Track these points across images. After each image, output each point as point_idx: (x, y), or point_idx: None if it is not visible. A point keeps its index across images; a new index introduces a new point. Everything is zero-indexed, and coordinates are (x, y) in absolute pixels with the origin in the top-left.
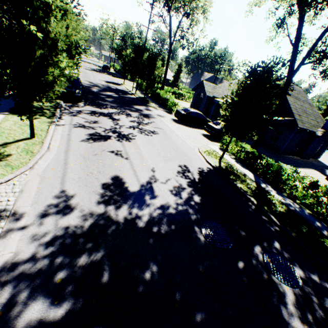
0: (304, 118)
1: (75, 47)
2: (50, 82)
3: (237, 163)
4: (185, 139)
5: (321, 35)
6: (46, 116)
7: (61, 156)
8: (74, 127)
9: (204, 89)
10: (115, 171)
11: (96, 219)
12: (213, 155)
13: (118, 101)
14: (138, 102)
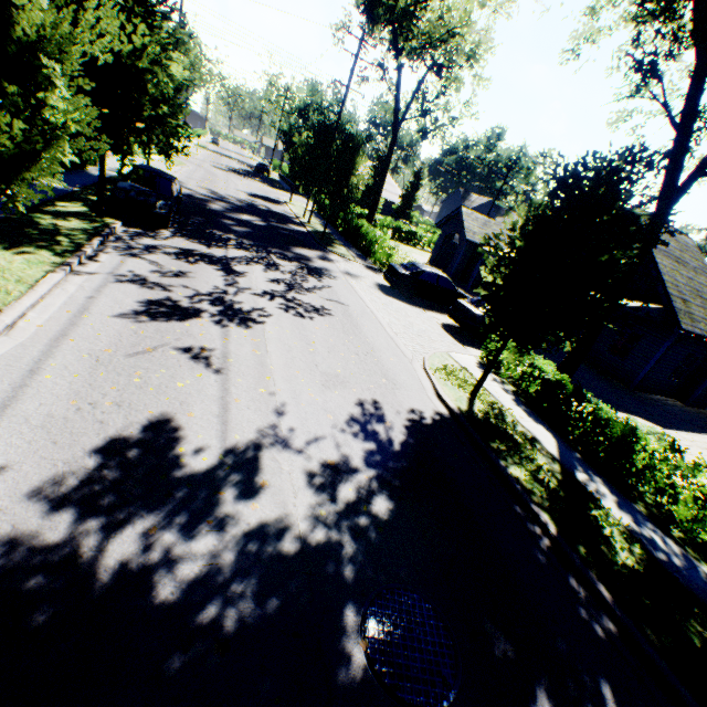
0: (696, 308)
1: (153, 102)
2: (14, 157)
3: (518, 406)
4: (396, 334)
5: None
6: (57, 250)
7: (32, 351)
8: (116, 282)
9: (462, 226)
10: (168, 404)
11: (17, 564)
12: (459, 380)
13: (260, 235)
14: (307, 241)
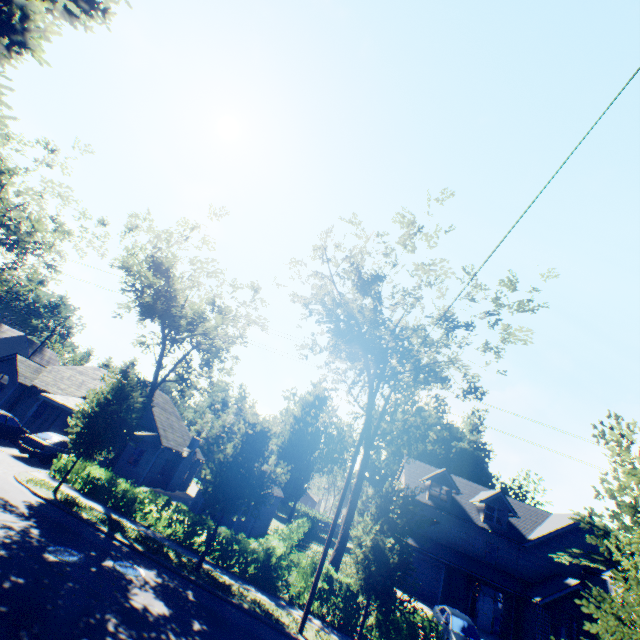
0: (171, 433)
1: None
2: None
3: (81, 495)
4: None
5: (180, 361)
6: None
7: None
8: None
9: (16, 370)
10: None
11: None
12: (45, 485)
13: None
14: None
